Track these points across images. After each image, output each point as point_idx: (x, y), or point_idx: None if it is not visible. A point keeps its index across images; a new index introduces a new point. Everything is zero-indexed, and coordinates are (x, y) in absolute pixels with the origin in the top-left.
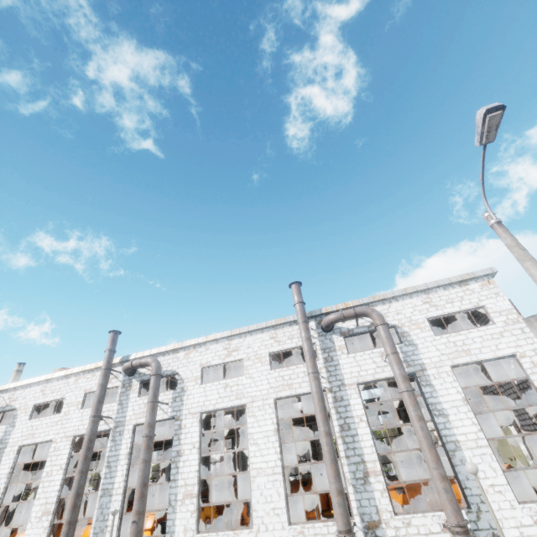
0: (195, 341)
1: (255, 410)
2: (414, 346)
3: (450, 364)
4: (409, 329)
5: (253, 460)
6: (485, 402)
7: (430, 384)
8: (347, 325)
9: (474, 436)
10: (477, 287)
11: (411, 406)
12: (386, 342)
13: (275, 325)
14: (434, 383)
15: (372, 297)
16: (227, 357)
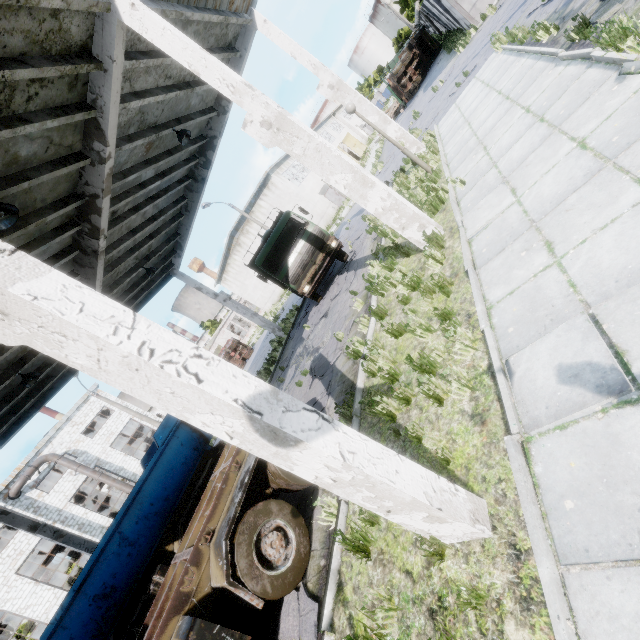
0: None
1: (6, 597)
2: (85, 453)
3: (109, 445)
4: (76, 447)
5: (36, 614)
6: (135, 445)
7: (107, 463)
8: (32, 479)
9: (138, 464)
10: (95, 398)
11: (107, 479)
12: (71, 465)
13: None
14: (108, 460)
15: (35, 449)
16: None
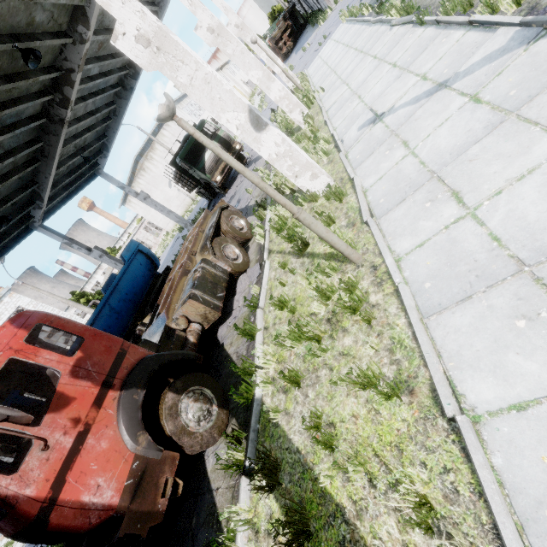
0: None
1: None
2: None
3: None
4: None
5: None
6: None
7: None
8: None
9: None
10: (9, 299)
11: None
12: None
13: None
14: None
15: None
16: None
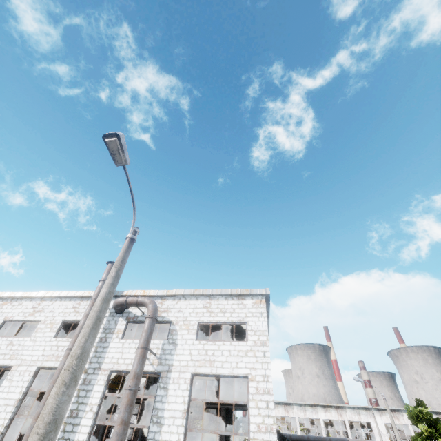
0: (15, 294)
1: (15, 374)
2: (174, 345)
3: (193, 371)
4: (179, 328)
5: None
6: None
7: (166, 387)
8: (136, 311)
9: None
10: (250, 303)
11: (122, 406)
12: (142, 335)
13: (82, 296)
14: (170, 387)
15: (167, 291)
16: (30, 315)
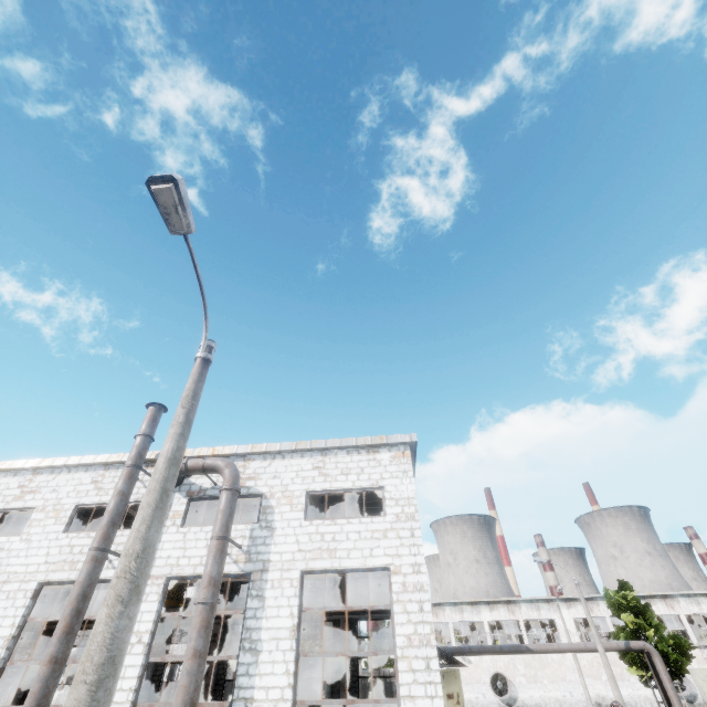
0: None
1: (0, 598)
2: (270, 530)
3: (303, 568)
4: (277, 503)
5: None
6: None
7: (261, 596)
8: (203, 481)
9: (278, 694)
10: (387, 458)
11: (194, 630)
12: (217, 518)
13: (108, 462)
14: (268, 594)
15: (252, 446)
16: (16, 500)
